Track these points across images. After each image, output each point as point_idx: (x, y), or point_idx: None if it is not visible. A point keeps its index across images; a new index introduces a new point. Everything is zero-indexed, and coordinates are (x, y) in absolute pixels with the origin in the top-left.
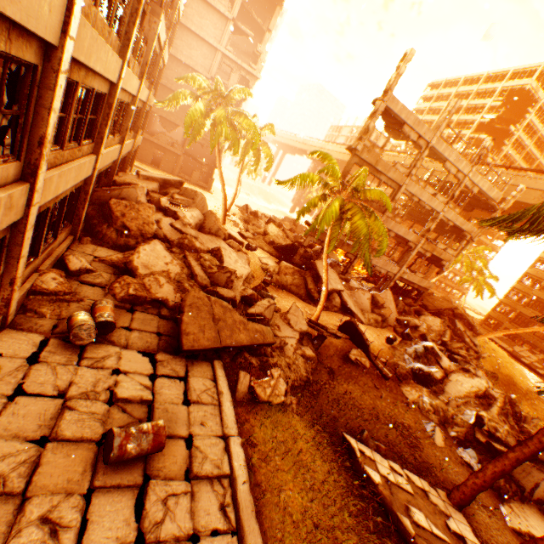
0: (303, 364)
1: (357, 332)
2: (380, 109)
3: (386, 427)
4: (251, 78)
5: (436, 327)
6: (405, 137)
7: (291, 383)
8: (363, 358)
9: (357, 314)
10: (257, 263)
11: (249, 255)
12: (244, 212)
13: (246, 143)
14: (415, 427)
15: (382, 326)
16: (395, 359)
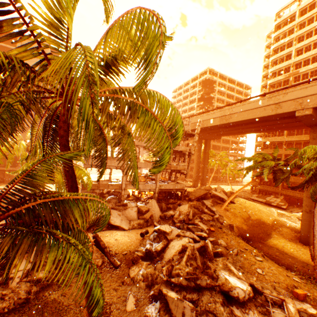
0: (28, 287)
1: (98, 241)
2: None
3: (82, 314)
4: None
5: (185, 210)
6: None
7: None
8: (98, 259)
9: (120, 226)
10: None
11: None
12: None
13: None
14: (116, 301)
15: (148, 225)
16: (140, 247)
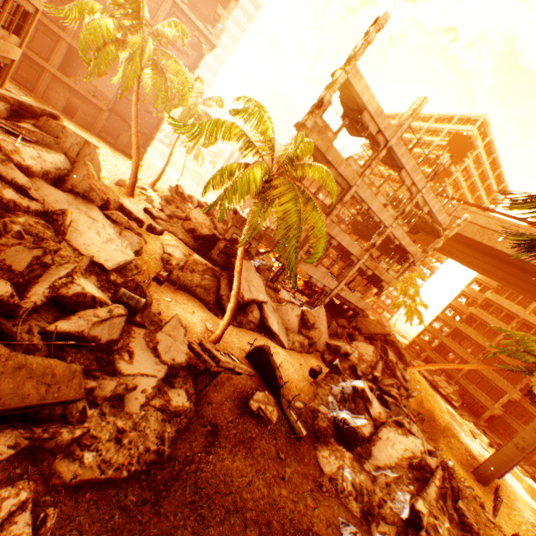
0: (159, 425)
1: (269, 365)
2: (340, 79)
3: None
4: (205, 42)
5: (368, 357)
6: (364, 127)
7: (112, 476)
8: (270, 406)
9: (279, 335)
10: (156, 251)
11: (148, 239)
12: (174, 194)
13: (184, 107)
14: (326, 535)
15: (308, 351)
16: (317, 401)
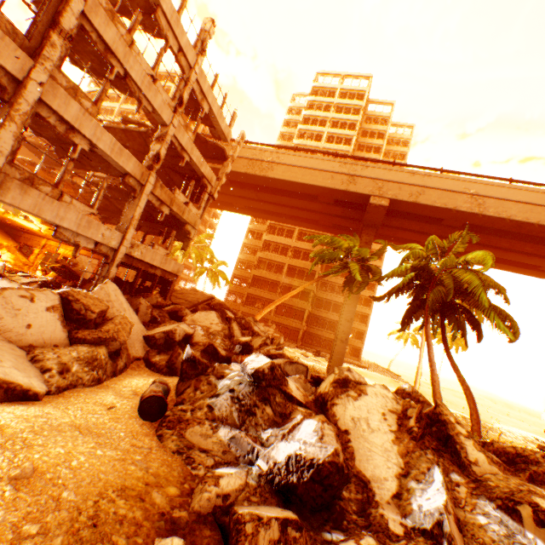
0: None
1: None
2: None
3: None
4: None
5: (217, 326)
6: None
7: None
8: None
9: None
10: None
11: None
12: None
13: None
14: None
15: (117, 370)
16: (202, 470)
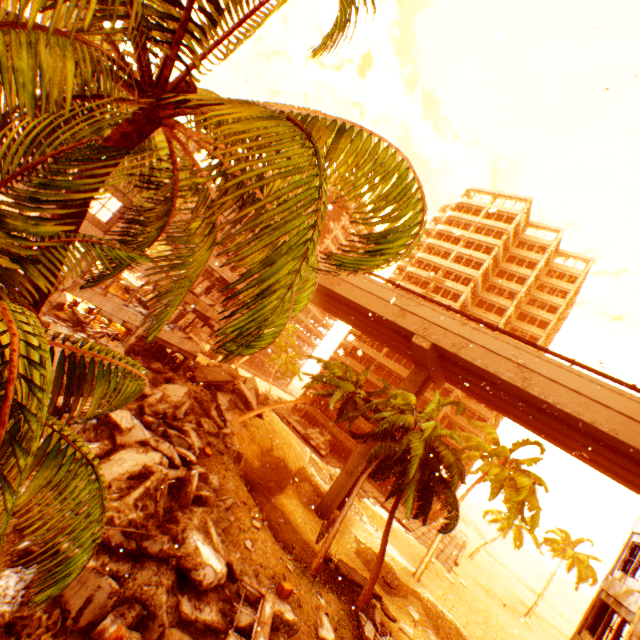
0: None
1: None
2: None
3: None
4: None
5: (177, 398)
6: None
7: None
8: None
9: None
10: None
11: None
12: None
13: None
14: None
15: None
16: None
